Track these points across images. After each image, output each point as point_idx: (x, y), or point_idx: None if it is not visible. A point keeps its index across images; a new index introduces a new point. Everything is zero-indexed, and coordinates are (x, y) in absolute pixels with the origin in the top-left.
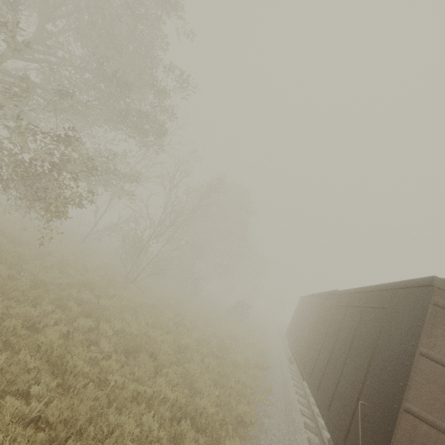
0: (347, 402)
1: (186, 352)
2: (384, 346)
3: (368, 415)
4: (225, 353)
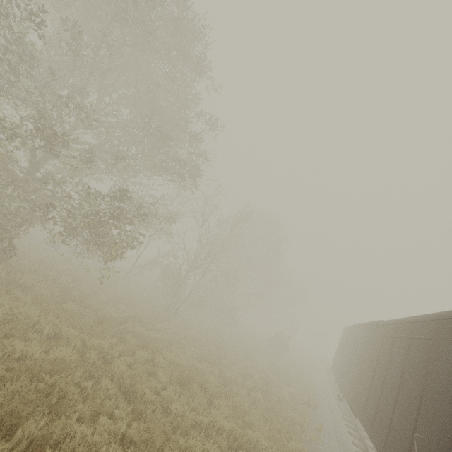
0: (403, 437)
1: (232, 386)
2: (434, 377)
3: (425, 448)
4: (270, 388)
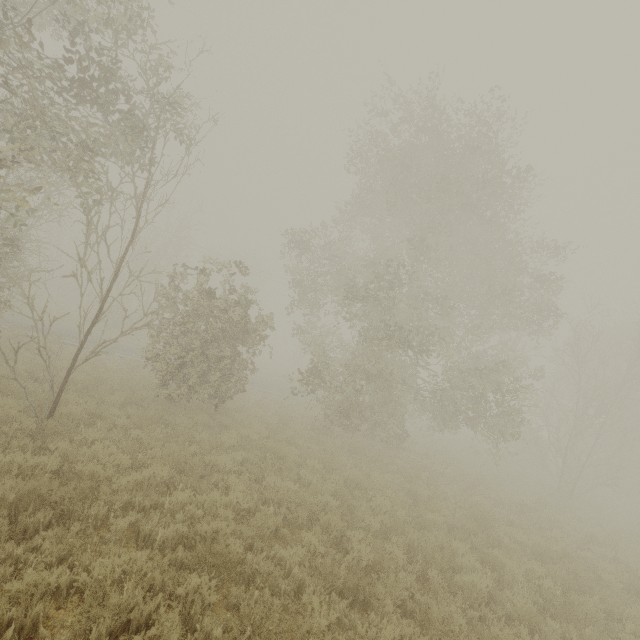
0: None
1: None
2: None
3: None
4: None
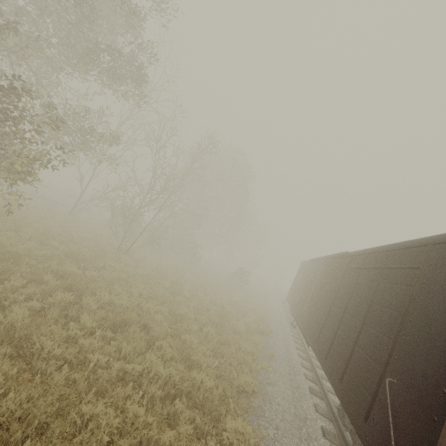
0: (366, 376)
1: (183, 322)
2: (420, 314)
3: (399, 395)
4: (225, 321)
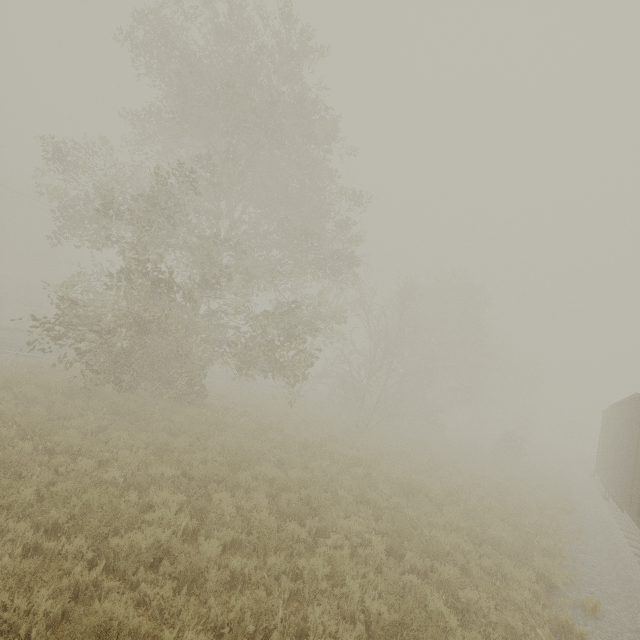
0: None
1: (459, 494)
2: None
3: None
4: (506, 495)
